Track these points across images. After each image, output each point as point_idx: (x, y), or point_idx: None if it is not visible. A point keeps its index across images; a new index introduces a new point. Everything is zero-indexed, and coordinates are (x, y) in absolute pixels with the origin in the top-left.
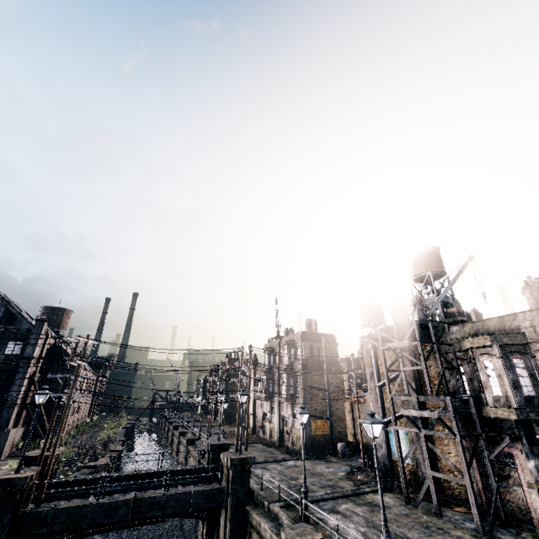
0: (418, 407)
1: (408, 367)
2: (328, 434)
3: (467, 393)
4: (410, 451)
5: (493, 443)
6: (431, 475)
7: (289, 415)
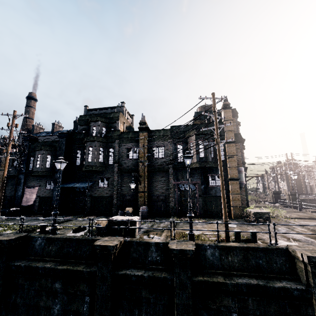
0: None
1: None
2: None
3: None
4: None
5: None
6: None
7: None
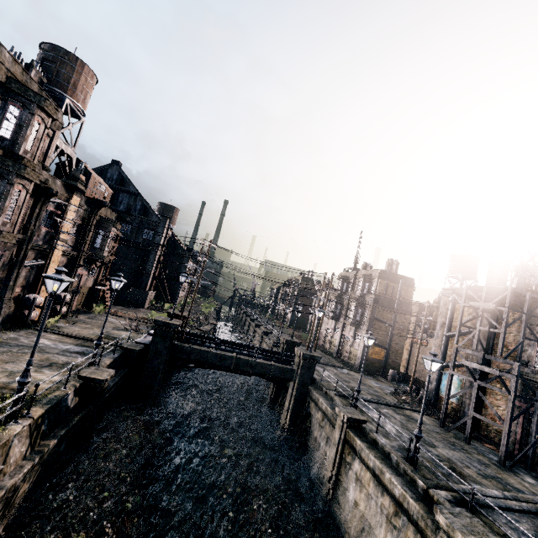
0: (481, 362)
1: (485, 328)
2: (382, 360)
3: None
4: (459, 393)
5: None
6: (472, 415)
7: (350, 336)
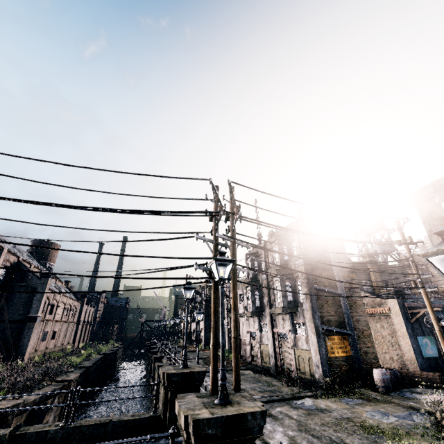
0: None
1: None
2: (350, 355)
3: None
4: None
5: None
6: None
7: (288, 331)
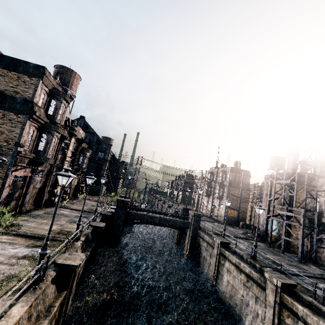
0: (286, 211)
1: (286, 193)
2: (236, 217)
3: (317, 211)
4: (276, 228)
5: (322, 234)
6: (284, 238)
7: (217, 205)
